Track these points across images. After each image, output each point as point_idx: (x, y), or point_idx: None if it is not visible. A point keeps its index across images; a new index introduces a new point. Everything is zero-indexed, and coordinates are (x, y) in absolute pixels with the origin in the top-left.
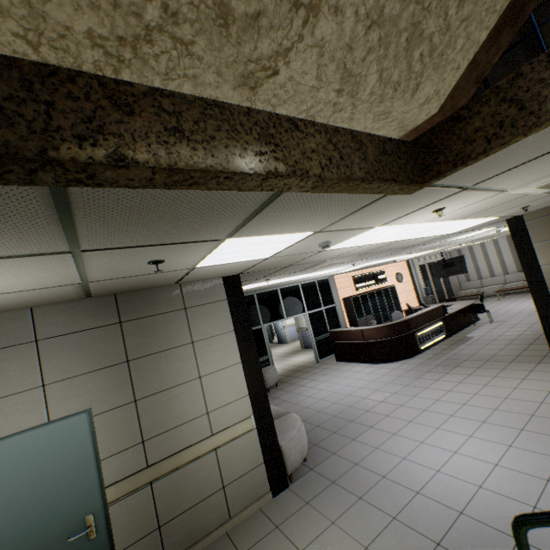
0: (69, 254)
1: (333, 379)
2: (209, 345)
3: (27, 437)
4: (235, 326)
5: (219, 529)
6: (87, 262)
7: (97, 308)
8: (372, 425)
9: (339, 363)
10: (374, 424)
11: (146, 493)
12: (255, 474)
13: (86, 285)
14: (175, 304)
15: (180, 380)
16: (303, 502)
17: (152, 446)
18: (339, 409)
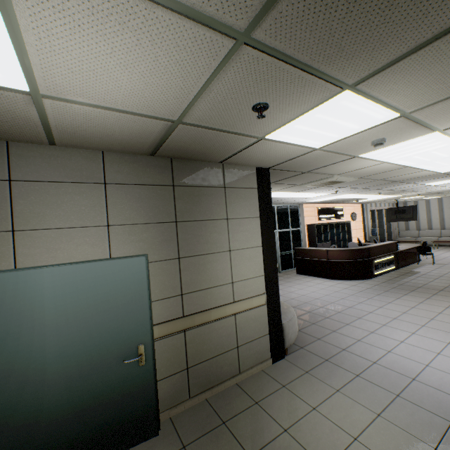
0: (231, 43)
1: (297, 286)
2: (239, 225)
3: (96, 267)
4: (260, 213)
5: (231, 380)
6: (222, 74)
7: (156, 168)
8: (348, 323)
9: (299, 275)
10: (349, 323)
11: (180, 338)
12: (261, 342)
13: (169, 130)
14: (217, 181)
15: (215, 249)
16: (303, 371)
17: (188, 300)
18: (311, 307)
